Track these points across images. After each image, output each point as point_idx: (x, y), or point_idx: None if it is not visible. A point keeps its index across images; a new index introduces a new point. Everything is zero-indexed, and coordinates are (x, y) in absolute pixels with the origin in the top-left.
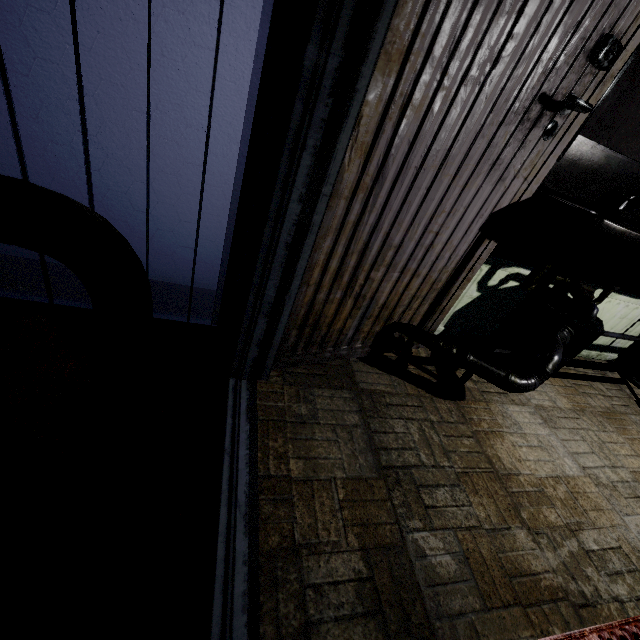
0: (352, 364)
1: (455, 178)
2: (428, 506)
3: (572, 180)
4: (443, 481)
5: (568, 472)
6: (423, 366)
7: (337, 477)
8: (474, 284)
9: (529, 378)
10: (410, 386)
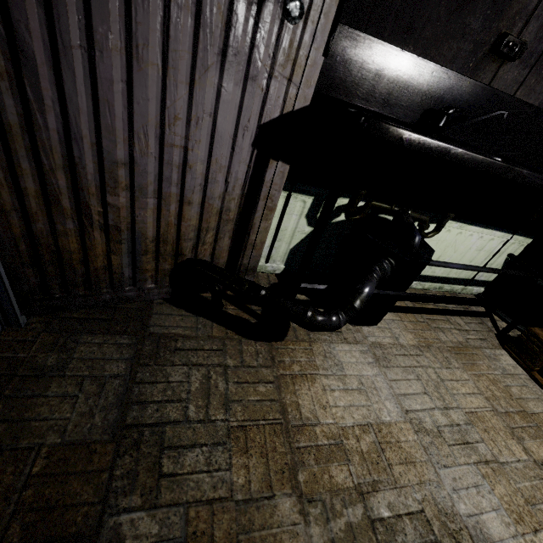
0: (154, 306)
1: (167, 70)
2: (164, 474)
3: (382, 95)
4: (204, 439)
5: (384, 418)
6: (247, 306)
7: (46, 443)
8: (302, 218)
9: (332, 314)
10: (218, 328)
